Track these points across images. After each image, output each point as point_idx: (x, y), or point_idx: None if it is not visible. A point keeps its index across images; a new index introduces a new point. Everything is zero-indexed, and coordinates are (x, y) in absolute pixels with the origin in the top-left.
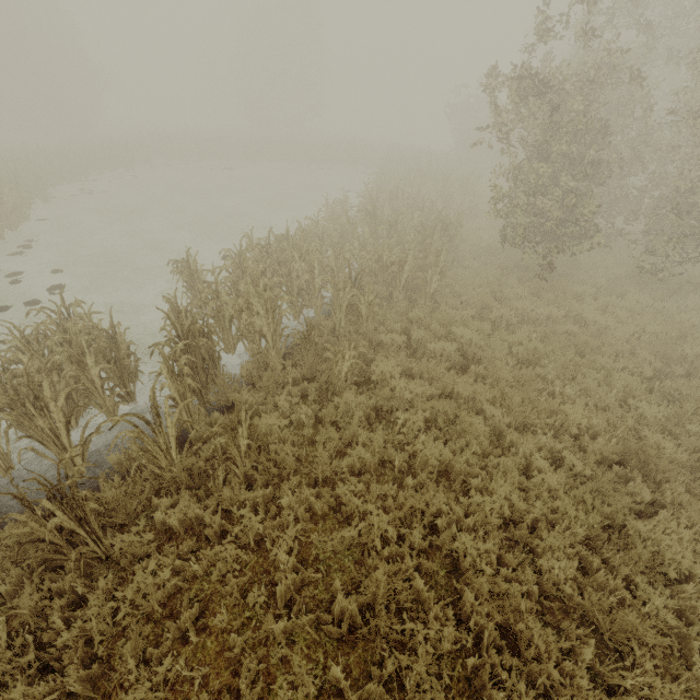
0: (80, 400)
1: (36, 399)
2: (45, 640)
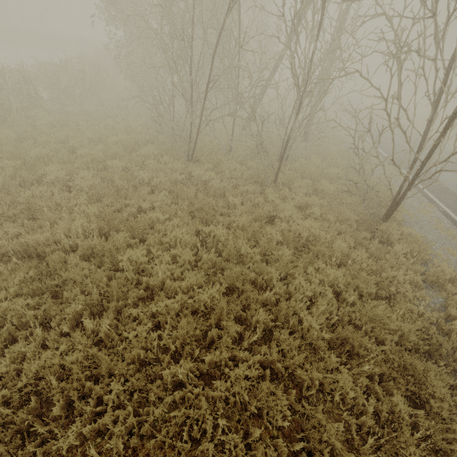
0: None
1: None
2: None
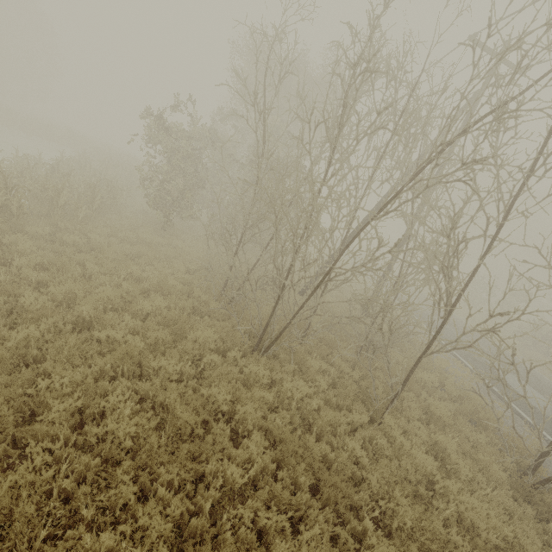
0: None
1: None
2: None
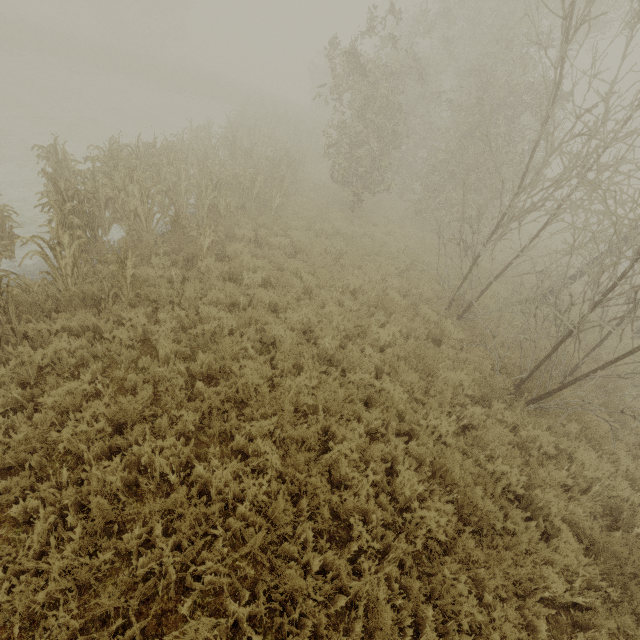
0: None
1: None
2: None
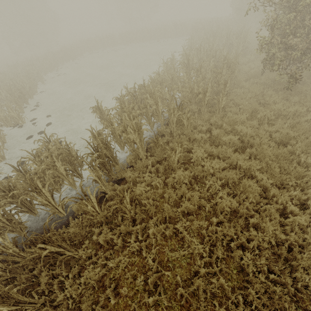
0: (59, 180)
1: (35, 189)
2: (52, 298)
